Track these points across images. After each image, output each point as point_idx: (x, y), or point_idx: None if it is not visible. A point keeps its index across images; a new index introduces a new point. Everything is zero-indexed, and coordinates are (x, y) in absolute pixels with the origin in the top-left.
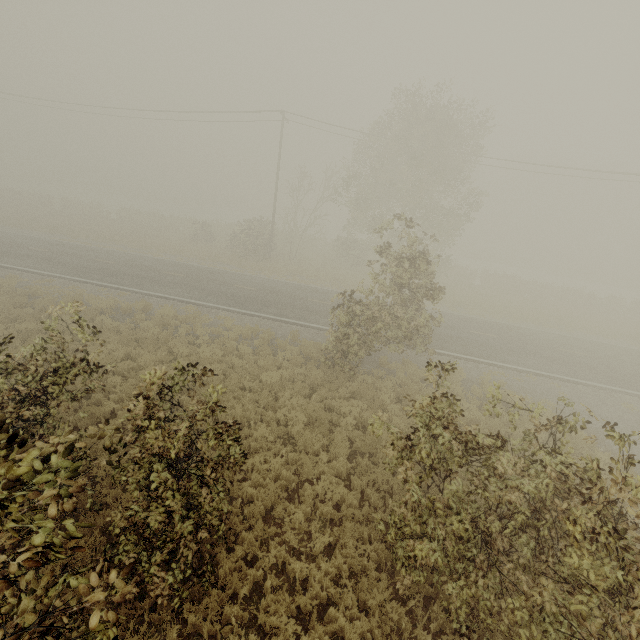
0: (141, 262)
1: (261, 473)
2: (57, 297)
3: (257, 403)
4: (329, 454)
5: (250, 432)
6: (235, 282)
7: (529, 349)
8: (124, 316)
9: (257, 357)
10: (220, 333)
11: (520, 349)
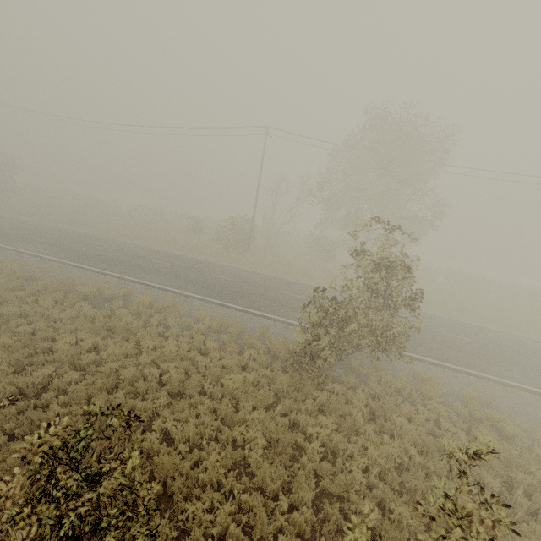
0: (135, 250)
1: (204, 525)
2: (51, 281)
3: (215, 411)
4: (290, 497)
5: (201, 455)
6: (214, 272)
7: (510, 357)
8: (105, 302)
9: (223, 353)
10: (191, 324)
11: (500, 357)
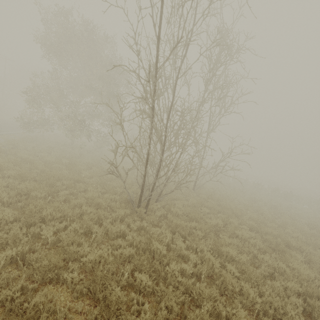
0: None
1: None
2: None
3: None
4: None
5: None
6: None
7: None
8: None
9: None
10: None
11: None
